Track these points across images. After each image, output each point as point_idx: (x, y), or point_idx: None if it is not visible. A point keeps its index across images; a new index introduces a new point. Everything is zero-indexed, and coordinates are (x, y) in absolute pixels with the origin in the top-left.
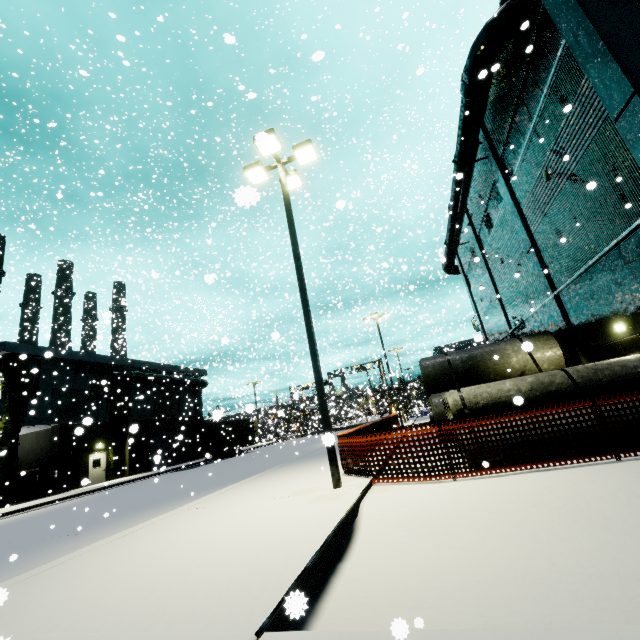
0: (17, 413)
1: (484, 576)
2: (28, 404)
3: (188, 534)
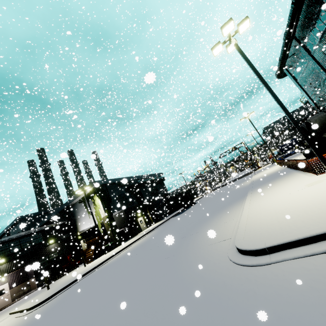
0: (109, 208)
1: None
2: (110, 204)
3: (292, 204)
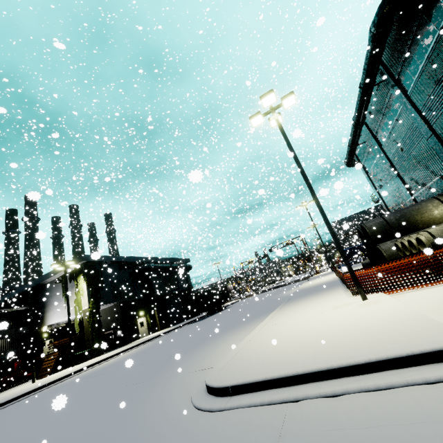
0: (96, 298)
1: None
2: (100, 292)
3: (301, 330)
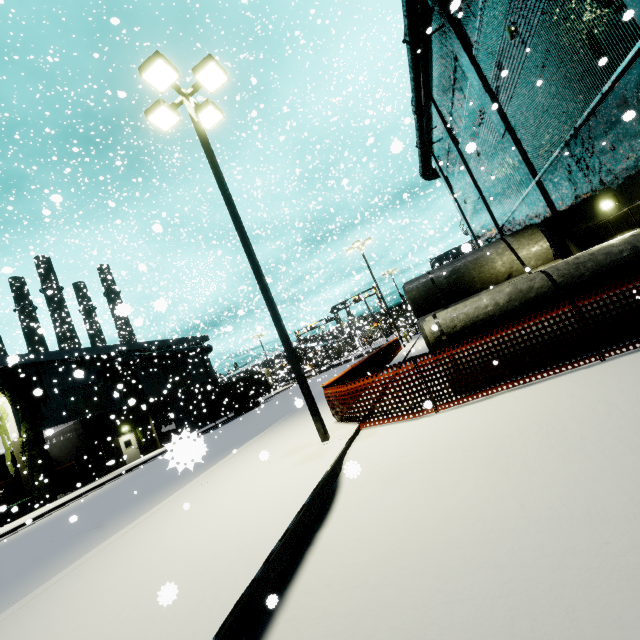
0: (34, 420)
1: (451, 533)
2: (42, 409)
3: (180, 523)
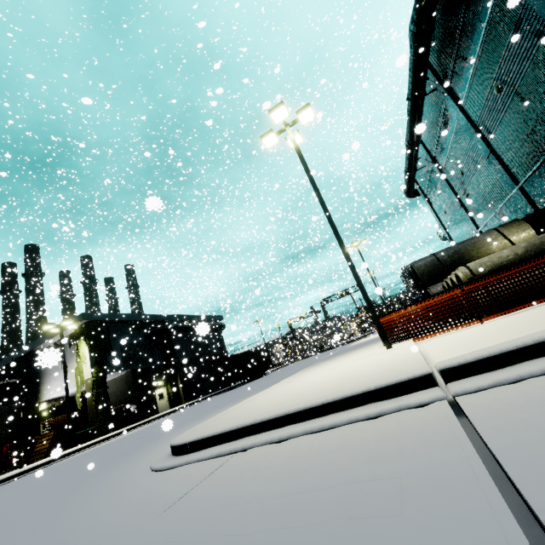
0: (102, 365)
1: None
2: (107, 357)
3: (303, 384)
